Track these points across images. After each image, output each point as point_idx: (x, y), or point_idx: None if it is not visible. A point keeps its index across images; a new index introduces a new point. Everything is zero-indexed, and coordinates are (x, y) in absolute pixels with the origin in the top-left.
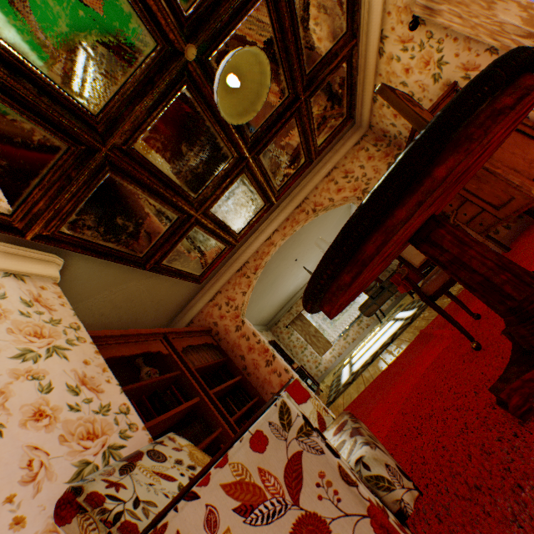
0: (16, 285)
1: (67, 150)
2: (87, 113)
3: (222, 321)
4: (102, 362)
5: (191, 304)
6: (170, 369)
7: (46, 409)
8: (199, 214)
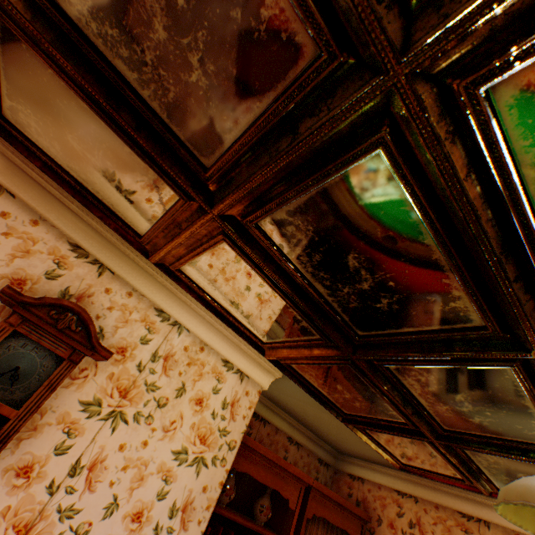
0: (233, 383)
1: (320, 337)
2: (350, 331)
3: (387, 528)
4: (214, 496)
5: (375, 466)
6: (282, 521)
7: (145, 513)
8: (438, 441)
